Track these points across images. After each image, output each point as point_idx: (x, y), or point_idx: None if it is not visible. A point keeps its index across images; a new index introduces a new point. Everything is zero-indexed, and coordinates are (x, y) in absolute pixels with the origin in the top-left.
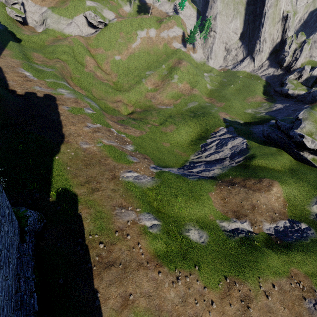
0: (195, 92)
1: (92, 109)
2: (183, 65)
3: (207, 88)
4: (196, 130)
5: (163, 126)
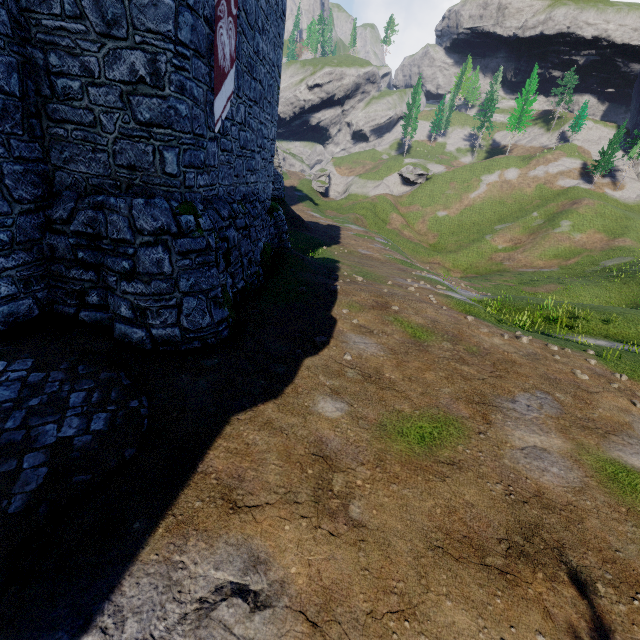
0: (623, 244)
1: (387, 241)
2: (583, 204)
3: None
4: (629, 295)
5: (526, 286)
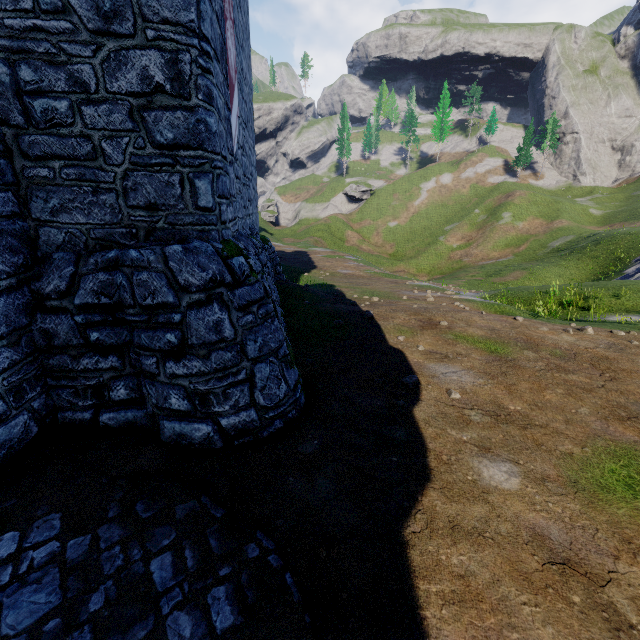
0: (561, 225)
1: (357, 258)
2: (516, 196)
3: (593, 216)
4: (587, 269)
5: (494, 277)
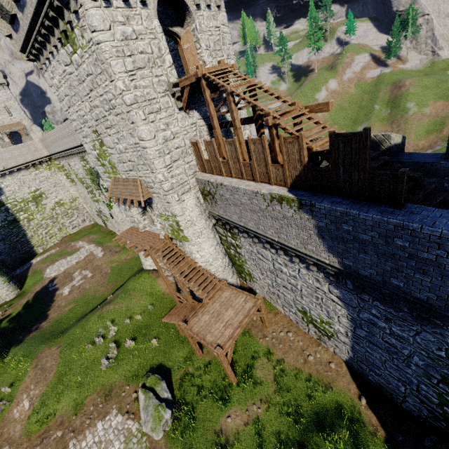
0: None
1: None
2: (408, 85)
3: None
4: None
5: None
